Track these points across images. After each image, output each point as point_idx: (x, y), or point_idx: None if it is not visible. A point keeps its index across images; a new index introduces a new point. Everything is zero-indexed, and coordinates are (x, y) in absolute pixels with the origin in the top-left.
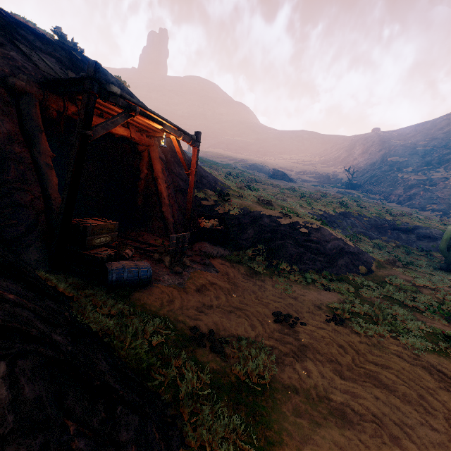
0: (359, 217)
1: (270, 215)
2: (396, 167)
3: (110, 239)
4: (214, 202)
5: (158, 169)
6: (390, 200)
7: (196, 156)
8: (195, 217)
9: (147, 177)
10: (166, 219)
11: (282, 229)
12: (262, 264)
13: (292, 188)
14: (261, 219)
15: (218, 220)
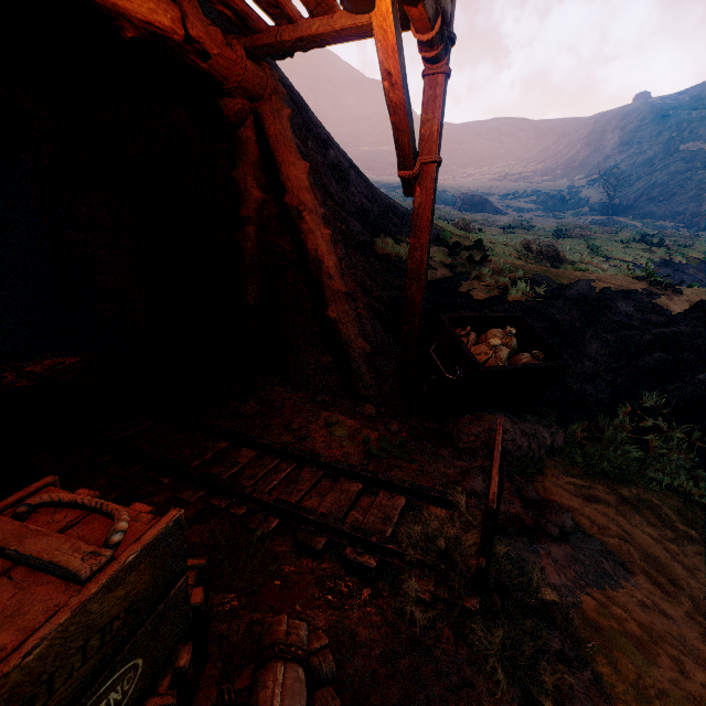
0: (703, 267)
1: (625, 290)
2: (699, 161)
3: (141, 663)
4: (448, 270)
5: (296, 179)
6: (699, 227)
7: (441, 101)
8: (449, 330)
9: (262, 213)
10: (344, 343)
11: (685, 331)
12: (685, 465)
13: (519, 224)
14: (607, 306)
15: (503, 328)
